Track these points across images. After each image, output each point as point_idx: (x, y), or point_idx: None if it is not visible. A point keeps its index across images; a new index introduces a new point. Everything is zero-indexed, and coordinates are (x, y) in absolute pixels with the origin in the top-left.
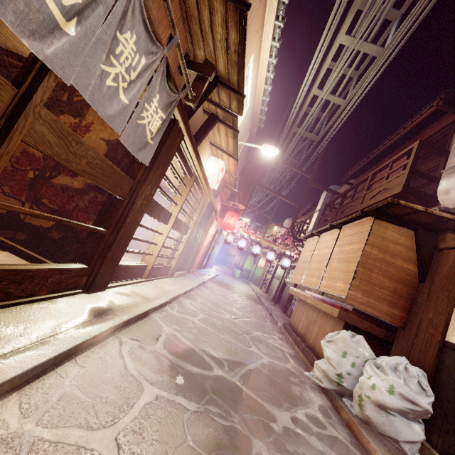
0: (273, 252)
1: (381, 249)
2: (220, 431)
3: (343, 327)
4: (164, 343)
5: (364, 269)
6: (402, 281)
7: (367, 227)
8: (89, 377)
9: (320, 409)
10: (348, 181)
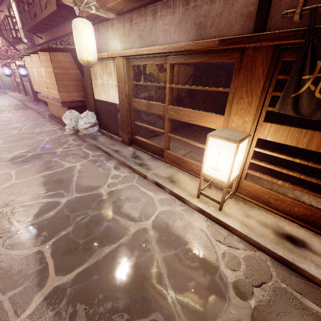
0: (5, 67)
1: (61, 68)
2: (41, 163)
3: (68, 108)
4: None
5: (59, 81)
6: (77, 79)
7: (49, 58)
8: None
9: (73, 140)
10: None
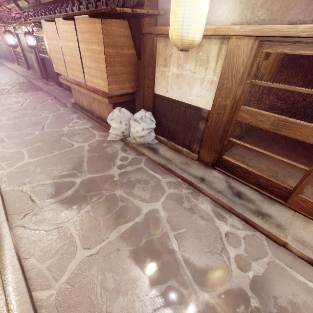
0: (9, 33)
1: (114, 46)
2: (104, 203)
3: (112, 104)
4: (39, 198)
5: (110, 67)
6: (131, 63)
7: (99, 29)
8: (43, 253)
9: (122, 150)
10: None
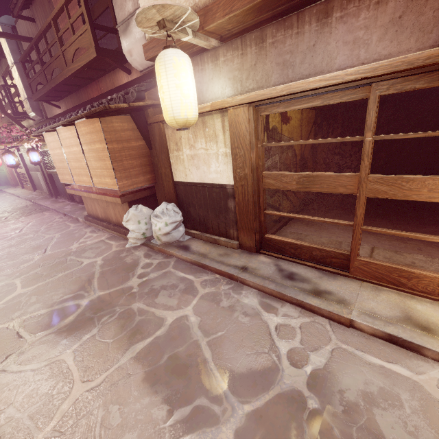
0: (9, 154)
1: (118, 141)
2: (117, 322)
3: (128, 203)
4: (30, 332)
5: (117, 162)
6: (142, 155)
7: (99, 127)
8: (26, 399)
9: (146, 257)
10: (22, 15)
